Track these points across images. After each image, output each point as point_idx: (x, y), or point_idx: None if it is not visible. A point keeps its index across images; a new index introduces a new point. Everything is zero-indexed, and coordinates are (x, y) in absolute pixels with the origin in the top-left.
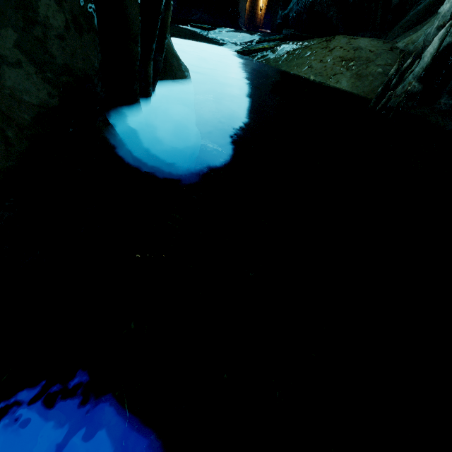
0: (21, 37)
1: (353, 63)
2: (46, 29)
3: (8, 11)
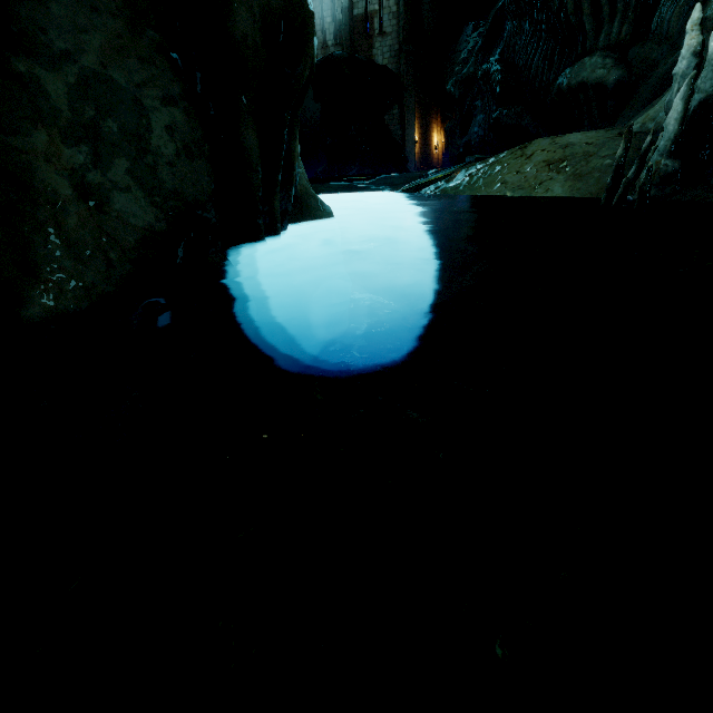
0: (133, 166)
1: (565, 164)
2: (157, 157)
3: (123, 144)
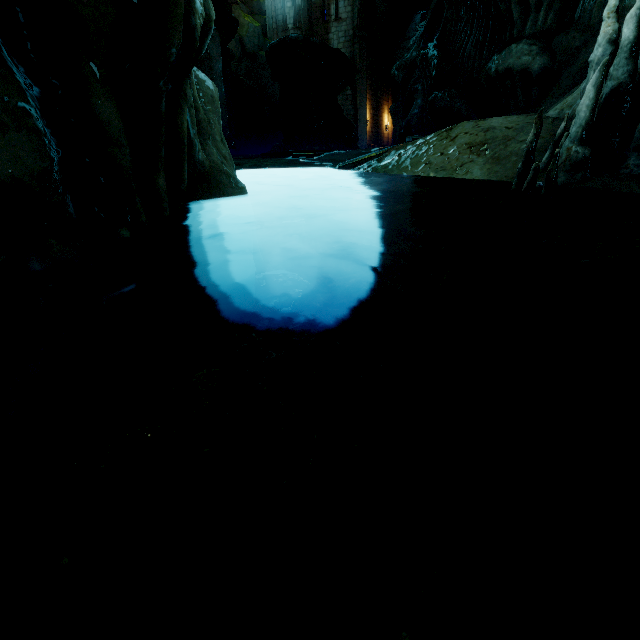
0: None
1: (485, 147)
2: None
3: None
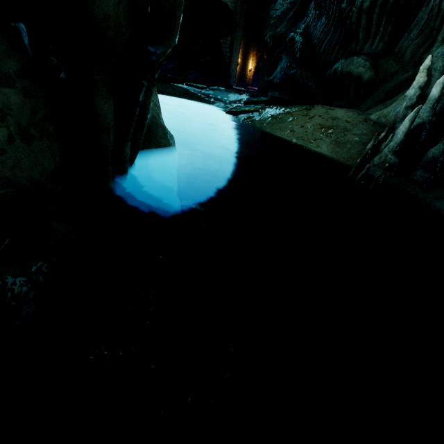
0: None
1: (332, 131)
2: None
3: None
